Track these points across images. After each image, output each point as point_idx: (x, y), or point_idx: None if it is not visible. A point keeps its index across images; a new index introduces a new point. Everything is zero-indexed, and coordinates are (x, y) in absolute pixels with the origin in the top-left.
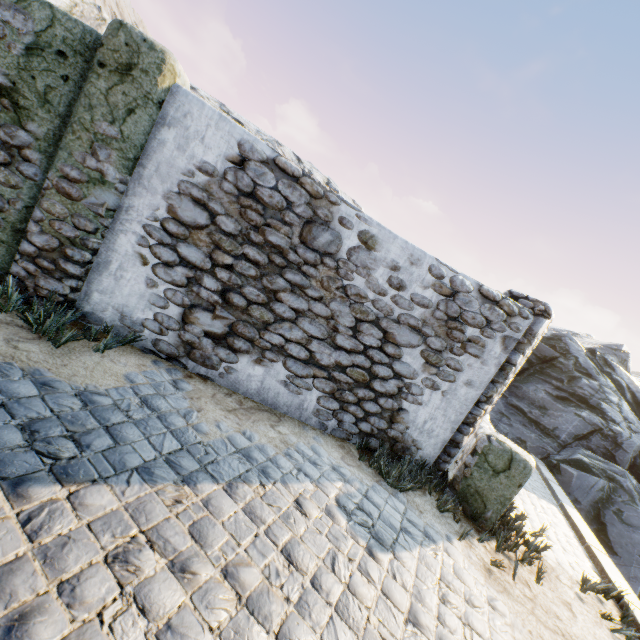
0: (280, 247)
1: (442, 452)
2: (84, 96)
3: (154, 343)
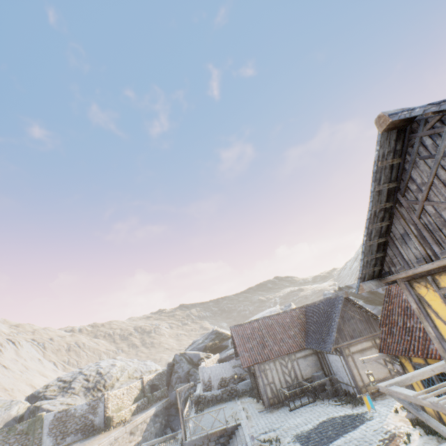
0: (65, 420)
1: (104, 424)
2: (35, 425)
3: None
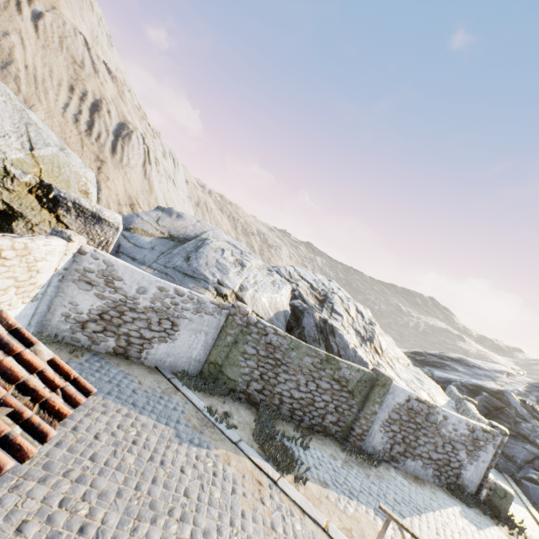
0: (419, 422)
1: (477, 488)
2: (372, 392)
3: (382, 456)
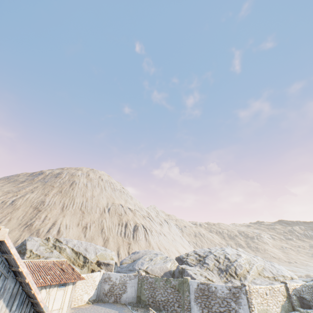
0: (207, 294)
1: None
2: (183, 287)
3: None
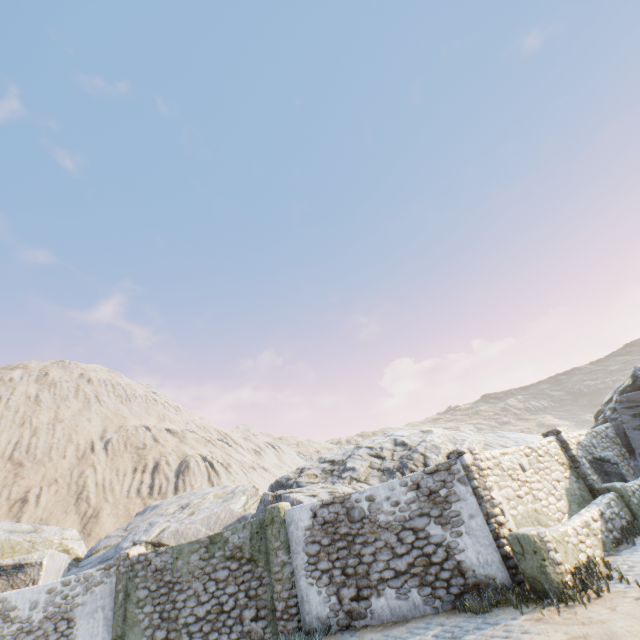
0: (346, 532)
1: (506, 569)
2: (267, 539)
3: (337, 624)
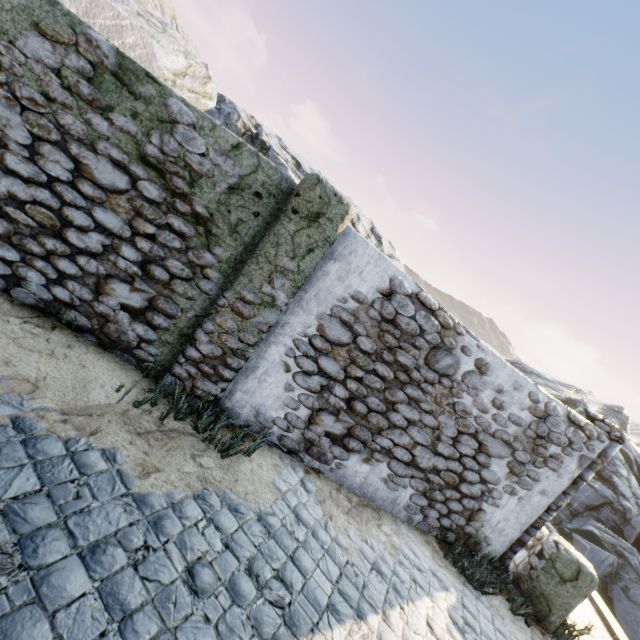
0: (406, 366)
1: (508, 549)
2: (273, 234)
3: (279, 438)
